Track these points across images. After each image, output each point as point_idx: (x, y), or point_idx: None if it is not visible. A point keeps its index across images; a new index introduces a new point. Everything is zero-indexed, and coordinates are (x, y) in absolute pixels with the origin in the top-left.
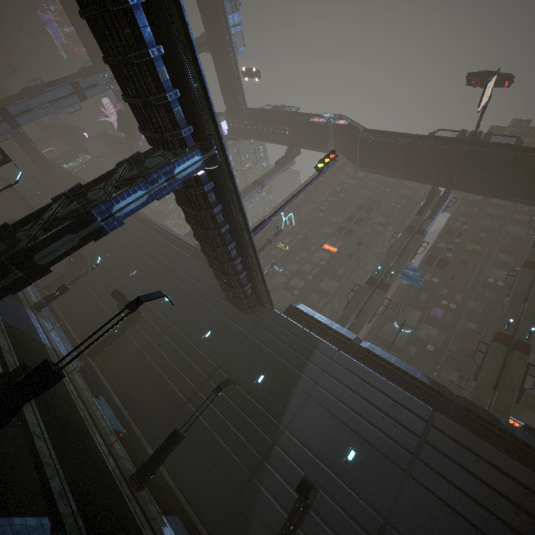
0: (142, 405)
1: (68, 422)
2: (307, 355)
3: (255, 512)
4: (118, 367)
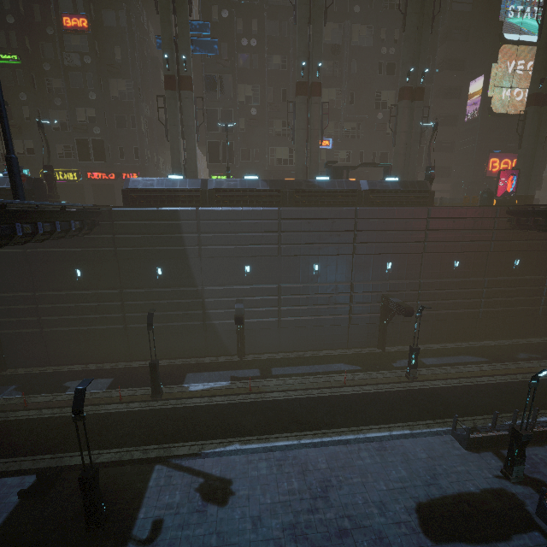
0: (95, 353)
1: (89, 429)
2: (178, 231)
3: (219, 332)
4: (38, 354)
